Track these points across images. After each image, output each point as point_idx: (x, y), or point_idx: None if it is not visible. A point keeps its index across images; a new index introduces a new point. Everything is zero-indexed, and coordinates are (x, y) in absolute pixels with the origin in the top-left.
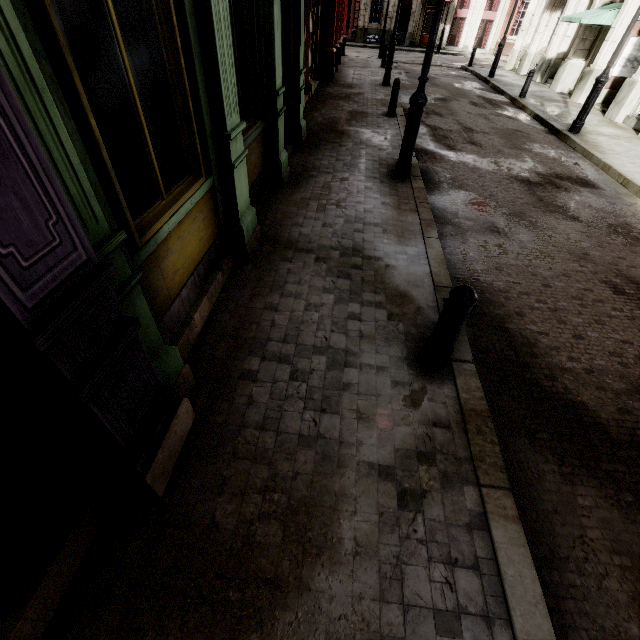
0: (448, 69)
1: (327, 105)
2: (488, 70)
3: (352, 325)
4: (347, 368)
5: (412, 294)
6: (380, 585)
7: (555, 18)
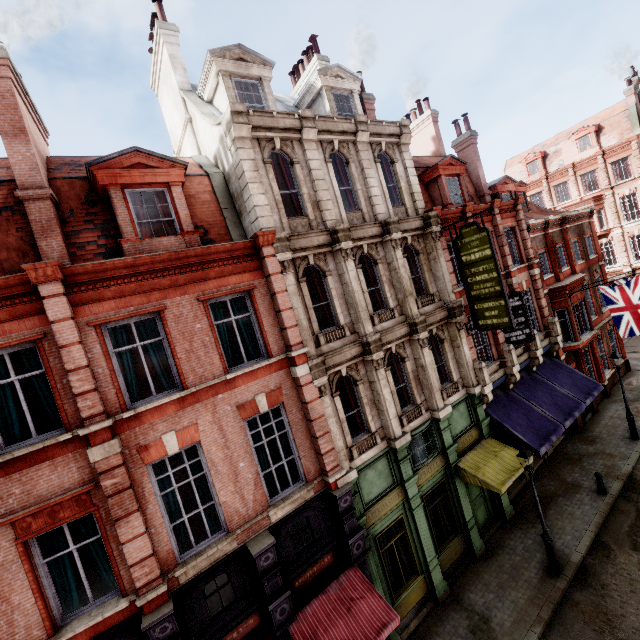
0: None
1: (552, 472)
2: None
3: None
4: None
5: None
6: None
7: None
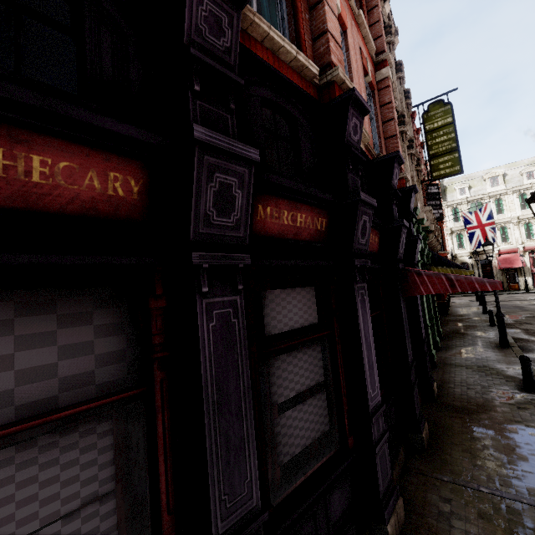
0: None
1: (449, 324)
2: None
3: (489, 381)
4: (490, 388)
5: (517, 377)
6: (512, 415)
7: None
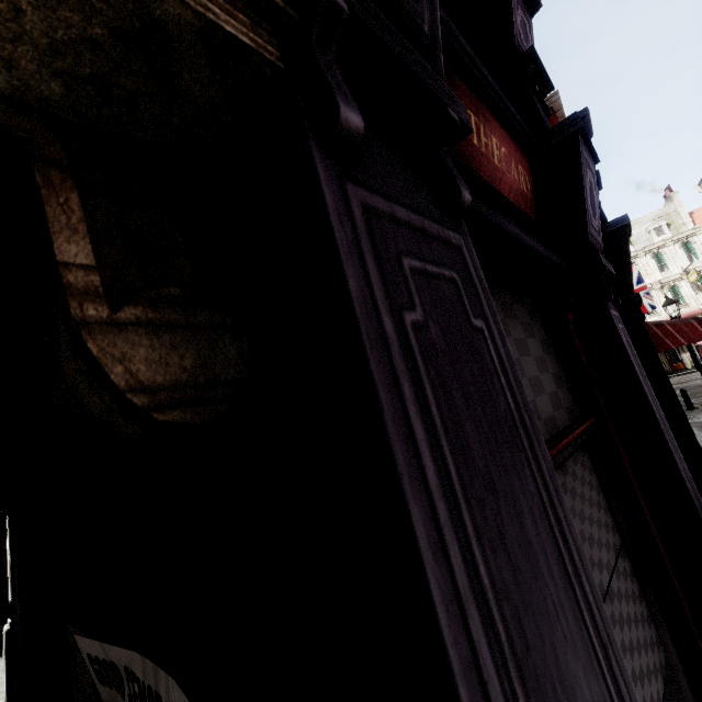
0: None
1: None
2: None
3: None
4: None
5: None
6: None
7: None
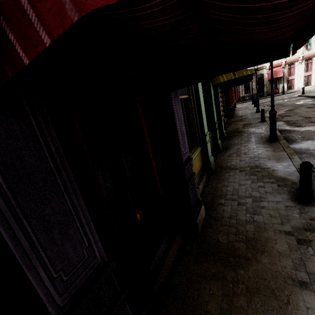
0: (290, 98)
1: (232, 124)
2: (314, 93)
3: (261, 189)
4: (261, 202)
5: (288, 178)
6: (293, 265)
7: None
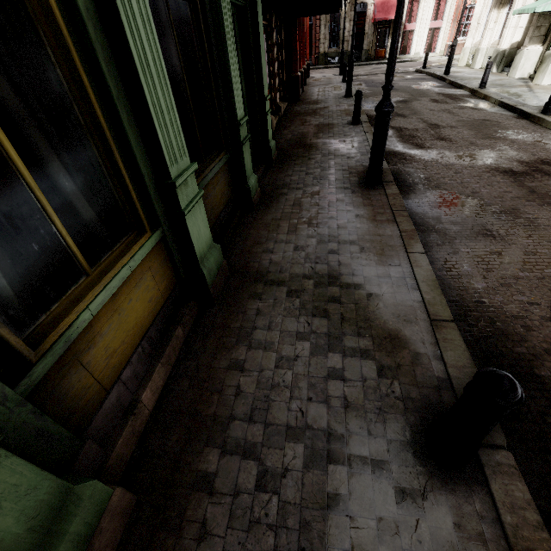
0: (404, 74)
1: (295, 122)
2: (442, 69)
3: (334, 388)
4: (331, 465)
5: (404, 334)
6: None
7: (503, 14)
